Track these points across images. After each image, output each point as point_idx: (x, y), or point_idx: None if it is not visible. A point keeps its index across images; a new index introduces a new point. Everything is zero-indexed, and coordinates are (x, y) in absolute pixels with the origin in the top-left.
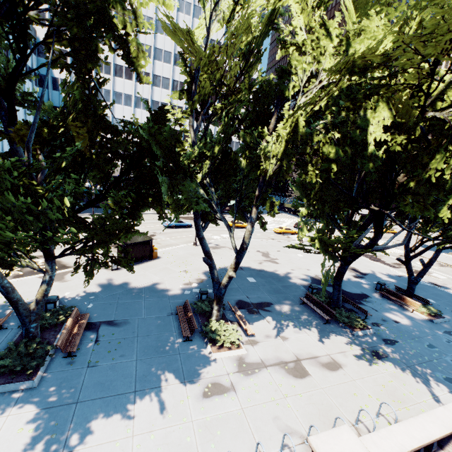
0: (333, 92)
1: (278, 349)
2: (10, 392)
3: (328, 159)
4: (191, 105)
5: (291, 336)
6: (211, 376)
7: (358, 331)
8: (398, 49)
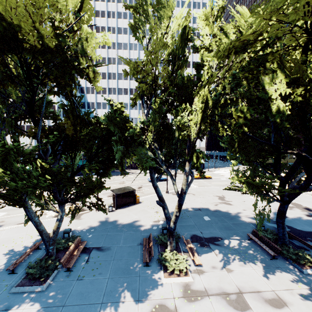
0: (234, 70)
1: (222, 280)
2: (30, 292)
3: (239, 118)
4: (132, 100)
5: (236, 269)
6: (160, 298)
7: (308, 269)
8: (266, 25)
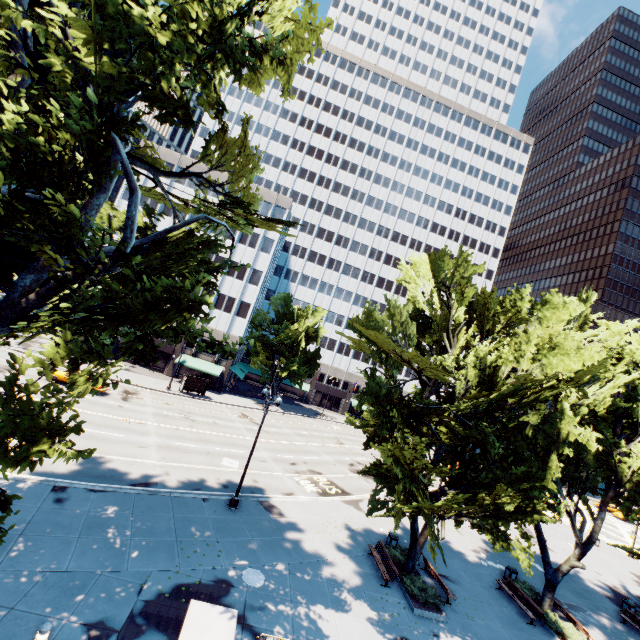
0: None
1: None
2: (435, 620)
3: None
4: None
5: None
6: None
7: None
8: None
